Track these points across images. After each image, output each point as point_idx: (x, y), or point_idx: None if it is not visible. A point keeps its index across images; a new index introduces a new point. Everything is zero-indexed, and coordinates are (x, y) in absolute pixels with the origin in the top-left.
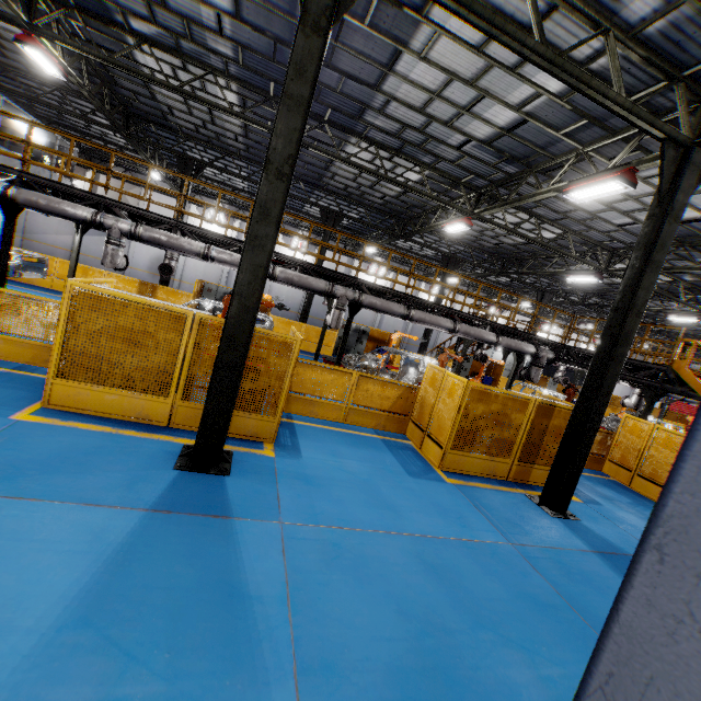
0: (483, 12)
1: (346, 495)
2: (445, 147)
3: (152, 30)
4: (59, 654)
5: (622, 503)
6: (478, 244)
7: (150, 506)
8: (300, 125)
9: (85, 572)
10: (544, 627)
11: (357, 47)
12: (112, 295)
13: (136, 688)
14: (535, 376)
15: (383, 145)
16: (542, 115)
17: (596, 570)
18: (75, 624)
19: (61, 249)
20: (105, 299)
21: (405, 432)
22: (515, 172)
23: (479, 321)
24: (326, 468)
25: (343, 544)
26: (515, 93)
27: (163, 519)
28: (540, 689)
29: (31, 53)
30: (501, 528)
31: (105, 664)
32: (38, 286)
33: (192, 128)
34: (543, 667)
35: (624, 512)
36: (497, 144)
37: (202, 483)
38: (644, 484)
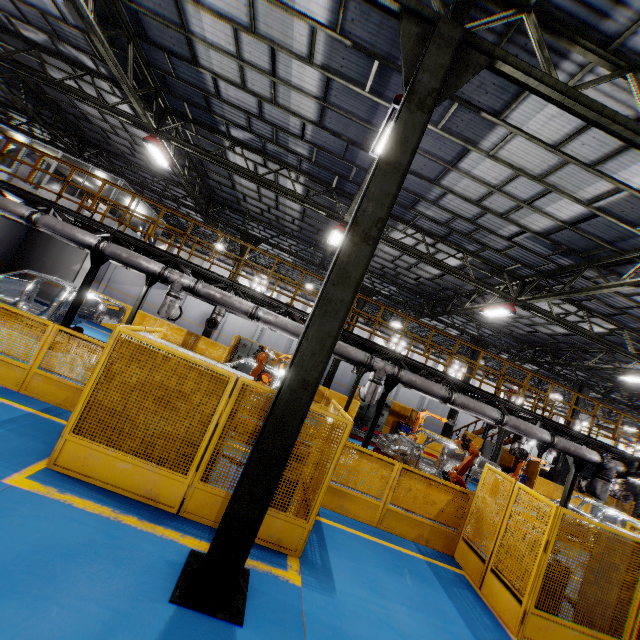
0: (590, 102)
1: None
2: (494, 237)
3: (247, 135)
4: None
5: None
6: (508, 330)
7: None
8: (394, 190)
9: None
10: None
11: (424, 147)
12: (157, 346)
13: None
14: (601, 491)
15: (429, 232)
16: (616, 211)
17: None
18: None
19: (132, 297)
20: (149, 350)
21: (453, 552)
22: (569, 264)
23: (528, 414)
24: (369, 618)
25: None
26: (587, 189)
27: None
28: None
29: (151, 149)
30: None
31: None
32: (102, 325)
33: (258, 212)
34: None
35: None
36: (554, 236)
37: (203, 639)
38: None
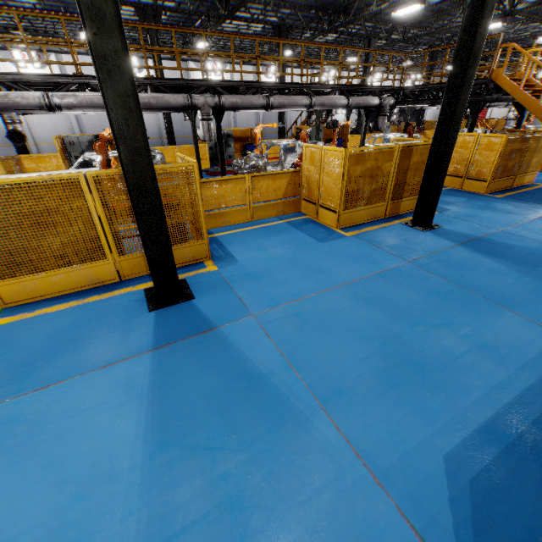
0: None
1: (286, 276)
2: None
3: None
4: (162, 472)
5: (461, 203)
6: (302, 2)
7: (152, 347)
8: None
9: (139, 413)
10: (450, 307)
11: None
12: None
13: (228, 465)
14: (382, 125)
15: None
16: None
17: (464, 256)
18: (158, 450)
19: None
20: None
21: (300, 209)
22: None
23: (329, 88)
24: (260, 261)
25: (303, 311)
26: None
27: (168, 352)
28: (463, 345)
29: None
30: (396, 254)
31: (198, 462)
32: None
33: None
34: (460, 331)
35: (465, 209)
36: None
37: (178, 313)
38: (472, 184)
